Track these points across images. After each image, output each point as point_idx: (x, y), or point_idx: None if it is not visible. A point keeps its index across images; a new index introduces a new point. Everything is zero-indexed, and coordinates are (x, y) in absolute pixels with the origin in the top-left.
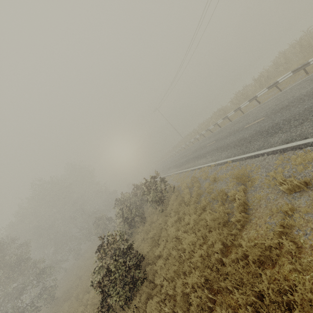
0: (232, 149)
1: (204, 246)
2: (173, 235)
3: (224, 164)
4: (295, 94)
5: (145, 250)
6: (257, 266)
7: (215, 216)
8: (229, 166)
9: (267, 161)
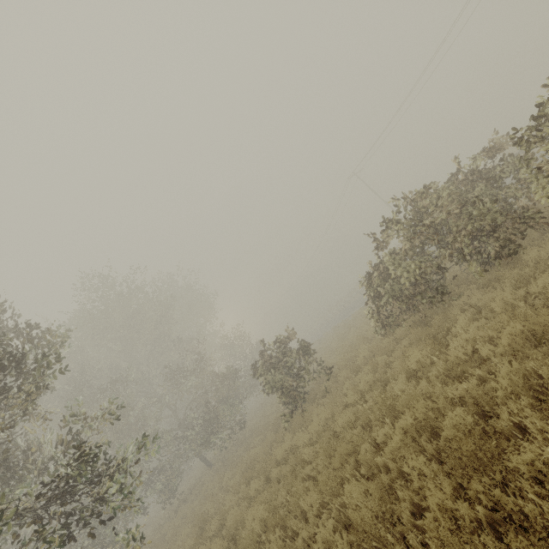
0: None
1: None
2: None
3: None
4: None
5: None
6: None
7: None
8: None
9: None
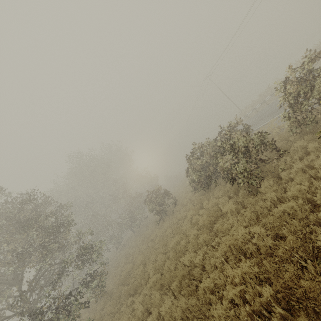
0: None
1: None
2: None
3: None
4: None
5: None
6: None
7: None
8: None
9: None
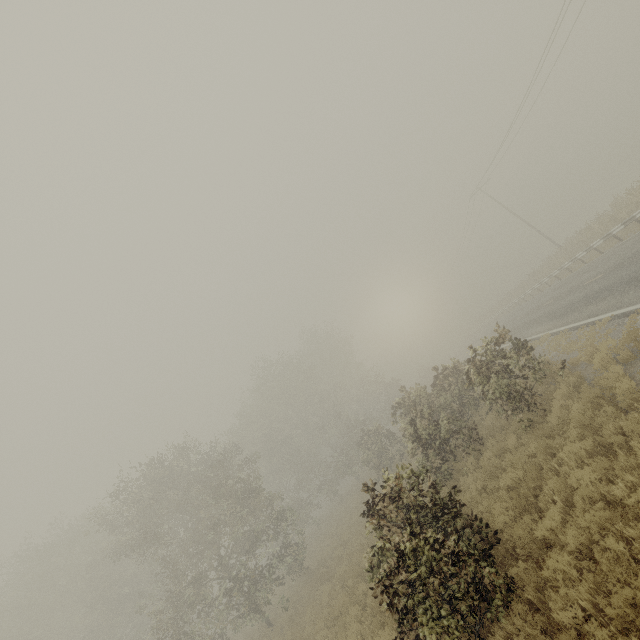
0: None
1: None
2: (594, 493)
3: None
4: None
5: (498, 518)
6: None
7: None
8: None
9: None
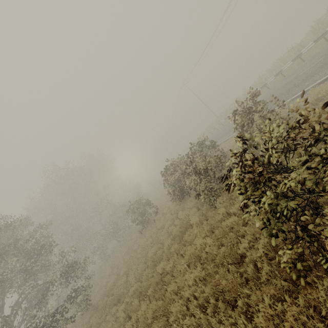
0: None
1: None
2: None
3: None
4: None
5: None
6: None
7: None
8: None
9: None
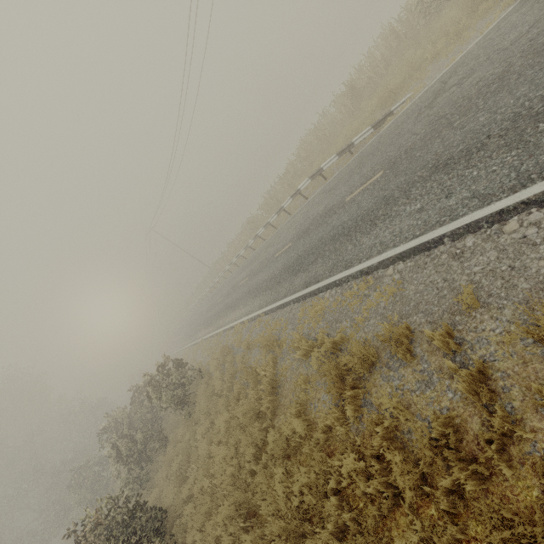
0: (264, 293)
1: (234, 460)
2: (205, 455)
3: (256, 320)
4: (315, 212)
5: (169, 497)
6: (283, 461)
7: (245, 409)
8: (262, 322)
9: (293, 313)
